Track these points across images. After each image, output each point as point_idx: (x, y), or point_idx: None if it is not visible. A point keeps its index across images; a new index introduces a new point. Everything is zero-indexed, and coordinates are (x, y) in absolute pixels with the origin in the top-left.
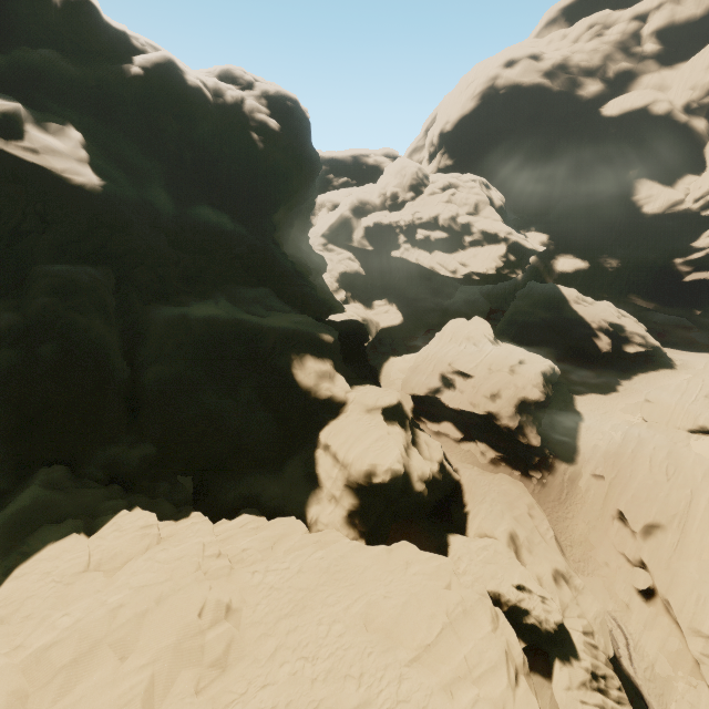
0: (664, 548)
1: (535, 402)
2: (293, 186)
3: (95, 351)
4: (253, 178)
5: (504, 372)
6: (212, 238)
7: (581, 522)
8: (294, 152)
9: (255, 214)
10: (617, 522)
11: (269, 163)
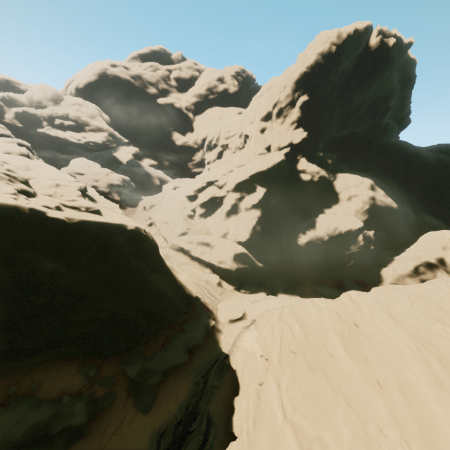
0: (155, 210)
1: (118, 185)
2: None
3: None
4: None
5: (103, 175)
6: None
7: (133, 218)
8: None
9: None
10: (144, 210)
11: None
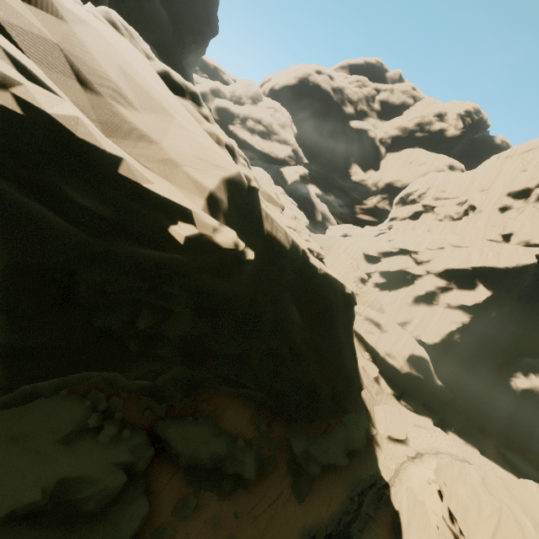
0: None
1: None
2: (201, 29)
3: (103, 3)
4: (184, 4)
5: None
6: (153, 15)
7: None
8: (208, 11)
9: (178, 25)
10: None
11: (195, 4)
